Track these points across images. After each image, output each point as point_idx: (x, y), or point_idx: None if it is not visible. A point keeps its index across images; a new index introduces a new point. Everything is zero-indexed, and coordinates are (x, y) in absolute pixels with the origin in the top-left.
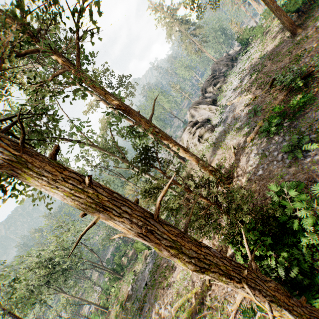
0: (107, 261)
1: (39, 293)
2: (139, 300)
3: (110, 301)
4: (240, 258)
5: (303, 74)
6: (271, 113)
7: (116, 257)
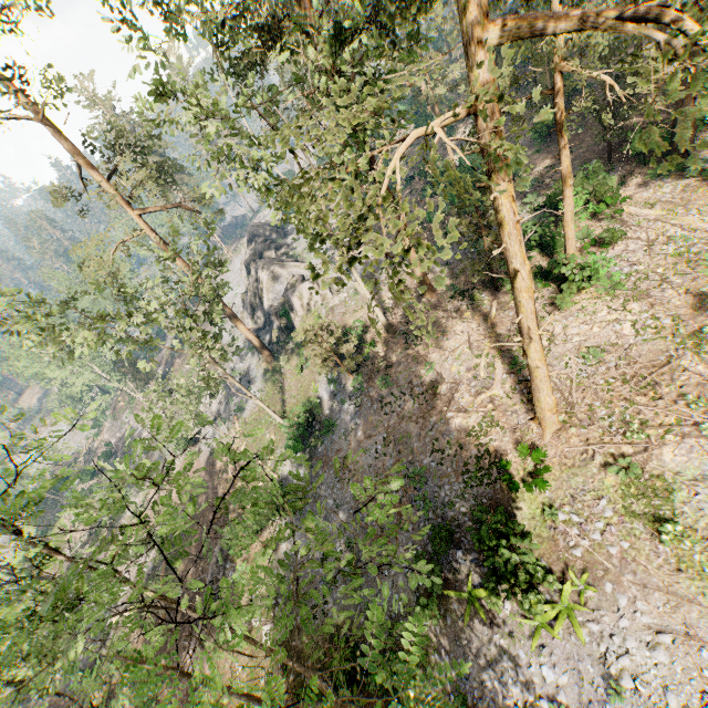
0: None
1: None
2: None
3: None
4: None
5: None
6: None
7: None
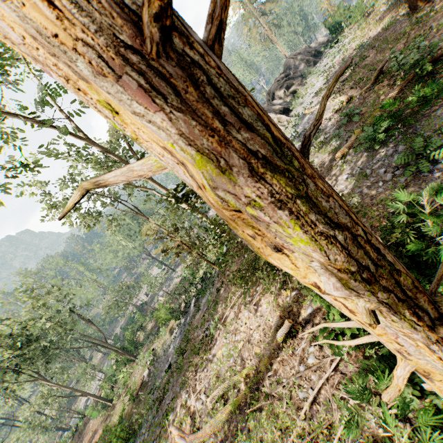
0: (115, 338)
1: (4, 382)
2: (158, 389)
3: (115, 392)
4: (337, 314)
5: (431, 54)
6: (375, 118)
7: (128, 331)
